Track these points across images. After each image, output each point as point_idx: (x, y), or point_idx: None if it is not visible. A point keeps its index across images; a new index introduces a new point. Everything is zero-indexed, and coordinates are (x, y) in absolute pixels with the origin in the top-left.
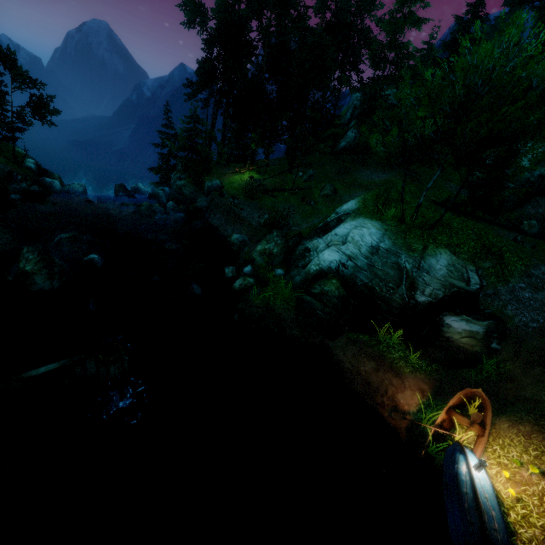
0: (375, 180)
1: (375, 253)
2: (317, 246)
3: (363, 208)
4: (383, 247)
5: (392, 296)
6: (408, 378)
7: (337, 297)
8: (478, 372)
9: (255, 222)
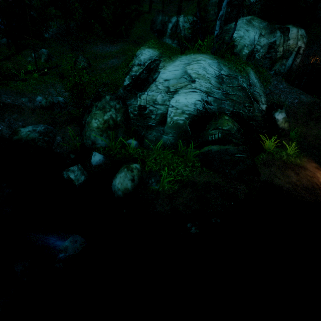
0: (112, 50)
1: (222, 81)
2: (153, 99)
3: (163, 52)
4: (224, 74)
5: (254, 113)
6: (307, 166)
7: (238, 132)
8: (292, 141)
9: (32, 107)
